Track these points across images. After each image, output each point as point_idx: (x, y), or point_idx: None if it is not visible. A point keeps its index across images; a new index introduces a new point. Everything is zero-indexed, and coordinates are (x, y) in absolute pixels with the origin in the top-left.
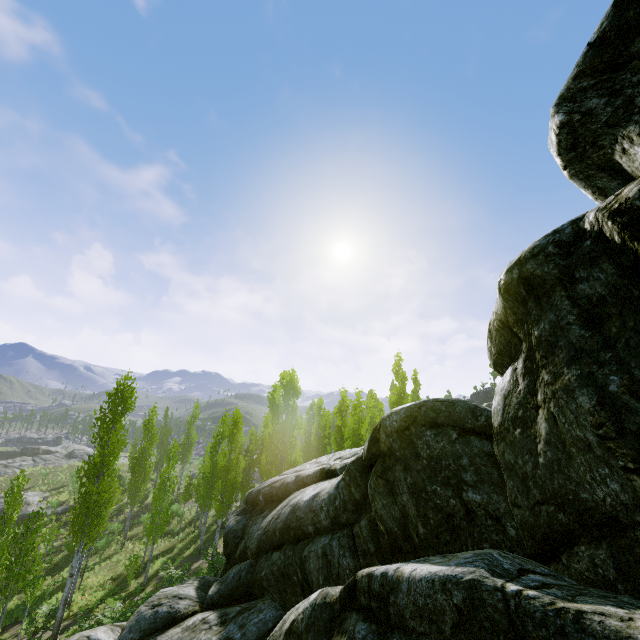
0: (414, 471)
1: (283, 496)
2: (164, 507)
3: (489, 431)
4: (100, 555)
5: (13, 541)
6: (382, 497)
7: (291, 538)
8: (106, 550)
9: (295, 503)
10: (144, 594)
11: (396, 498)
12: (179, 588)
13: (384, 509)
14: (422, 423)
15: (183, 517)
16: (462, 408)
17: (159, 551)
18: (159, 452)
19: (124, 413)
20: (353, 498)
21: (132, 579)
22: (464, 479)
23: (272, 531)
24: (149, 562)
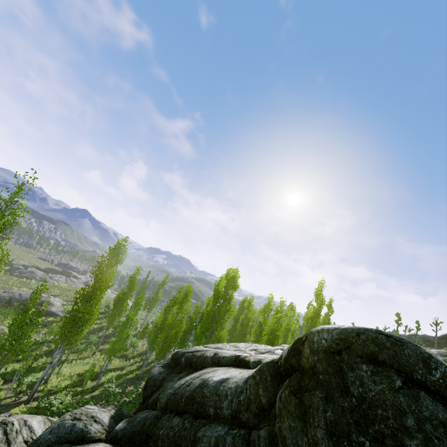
0: (338, 406)
1: (200, 366)
2: (123, 338)
3: (445, 393)
4: (78, 354)
5: (19, 326)
6: (291, 417)
7: (193, 411)
8: (83, 352)
9: (205, 379)
10: (92, 395)
11: (308, 428)
12: (99, 410)
13: (290, 432)
14: (358, 353)
15: (137, 348)
16: (412, 352)
17: (113, 367)
18: (136, 299)
19: (116, 263)
20: (259, 400)
21: (90, 380)
22: (406, 446)
23: (180, 395)
24: (102, 373)
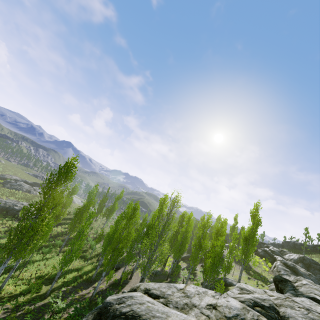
0: None
1: None
2: (74, 249)
3: None
4: (43, 256)
5: None
6: None
7: None
8: (49, 254)
9: None
10: (43, 303)
11: None
12: None
13: None
14: None
15: (95, 250)
16: None
17: (70, 270)
18: (97, 209)
19: (65, 181)
20: None
21: (47, 283)
22: None
23: None
24: (54, 281)
